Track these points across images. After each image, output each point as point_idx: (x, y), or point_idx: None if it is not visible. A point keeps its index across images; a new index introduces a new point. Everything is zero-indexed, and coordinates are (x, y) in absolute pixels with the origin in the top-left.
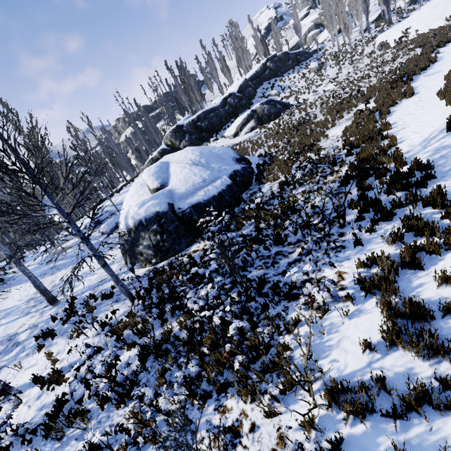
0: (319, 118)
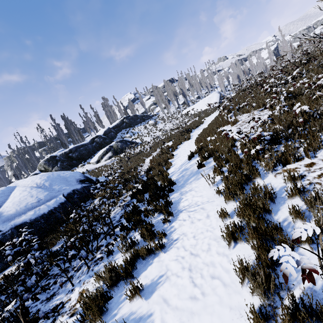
0: (148, 150)
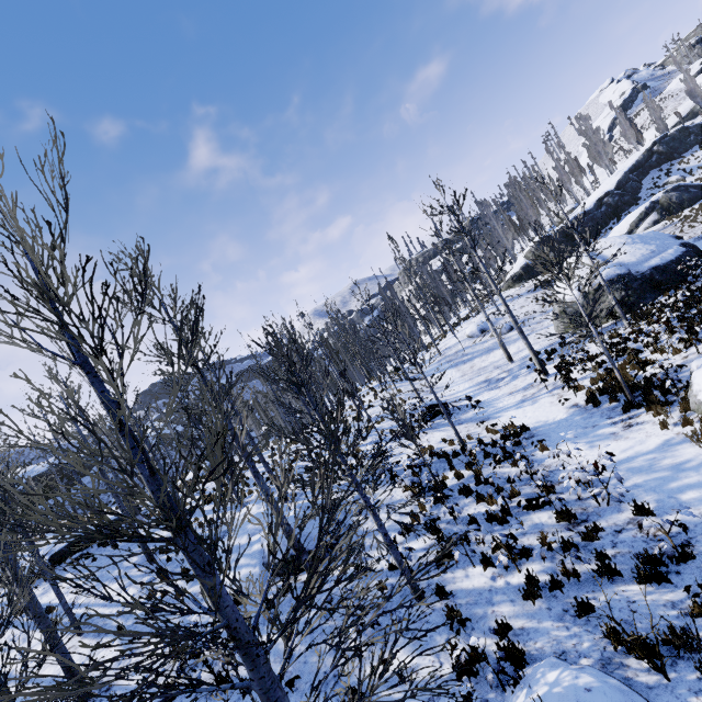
0: None
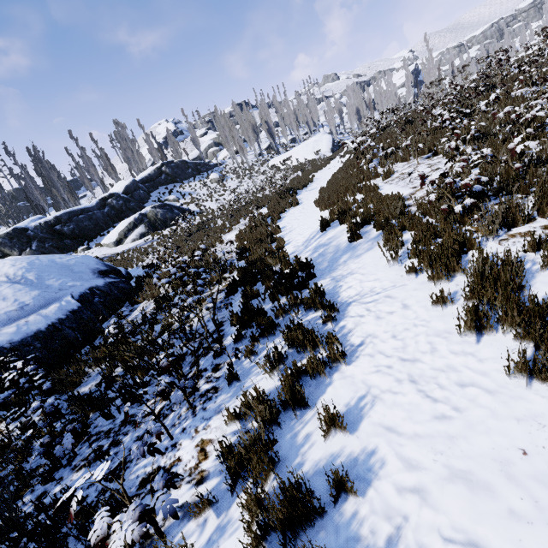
0: (219, 223)
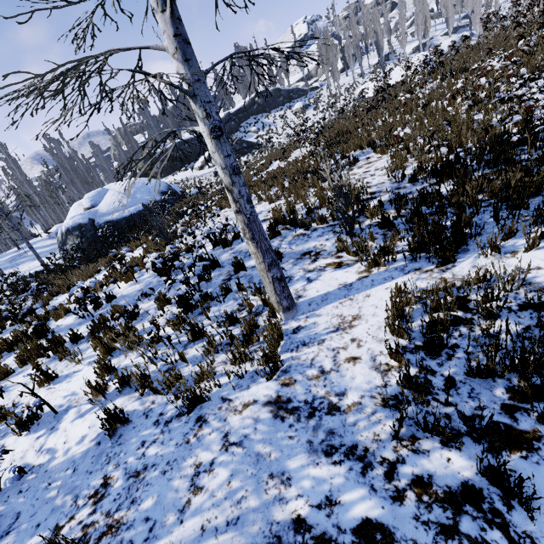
0: None
